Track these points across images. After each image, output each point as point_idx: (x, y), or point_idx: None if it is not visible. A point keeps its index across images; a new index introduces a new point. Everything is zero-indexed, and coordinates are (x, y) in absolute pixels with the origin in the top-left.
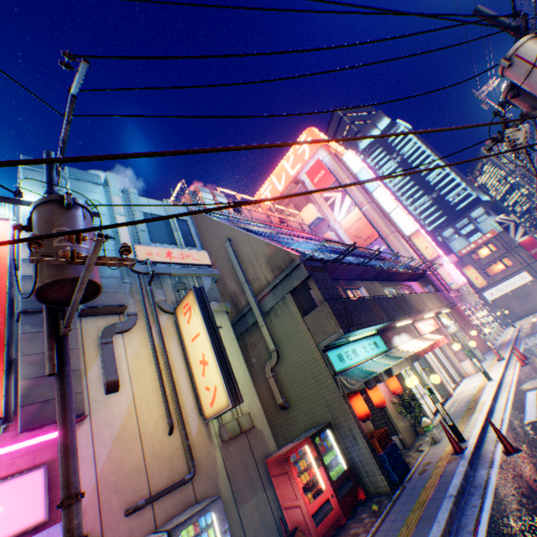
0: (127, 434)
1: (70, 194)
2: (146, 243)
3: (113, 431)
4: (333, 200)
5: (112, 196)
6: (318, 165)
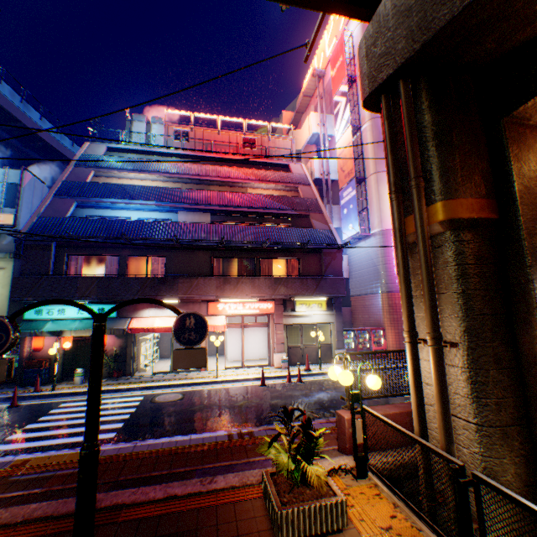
0: None
1: None
2: None
3: None
4: (338, 109)
5: None
6: (340, 46)
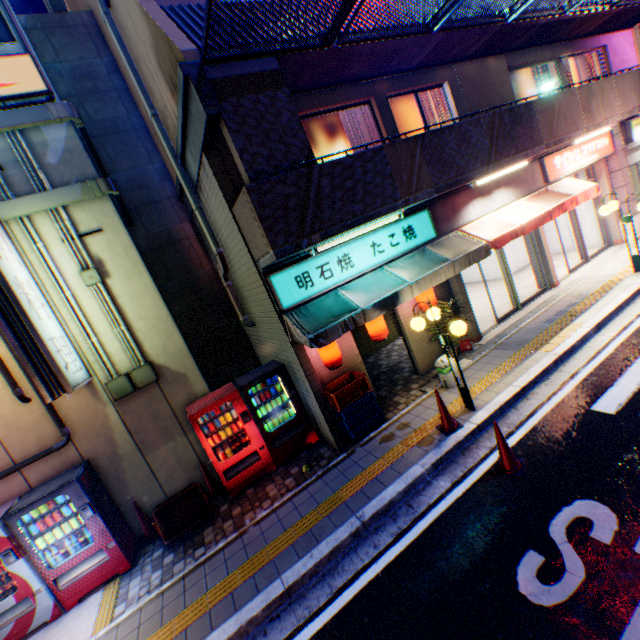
0: None
1: None
2: None
3: None
4: None
5: None
6: None
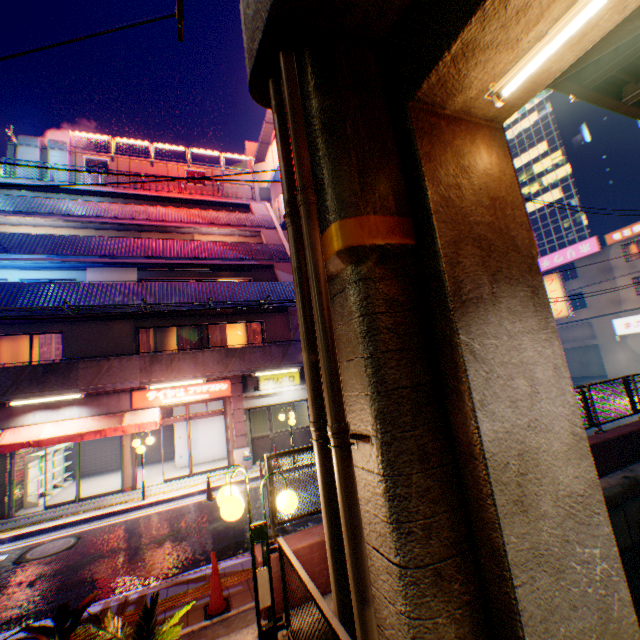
0: None
1: None
2: None
3: None
4: None
5: None
6: None
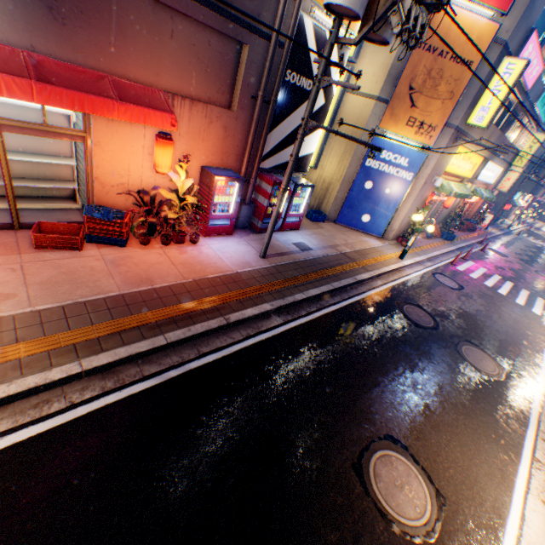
0: None
1: None
2: None
3: None
4: None
5: None
6: None
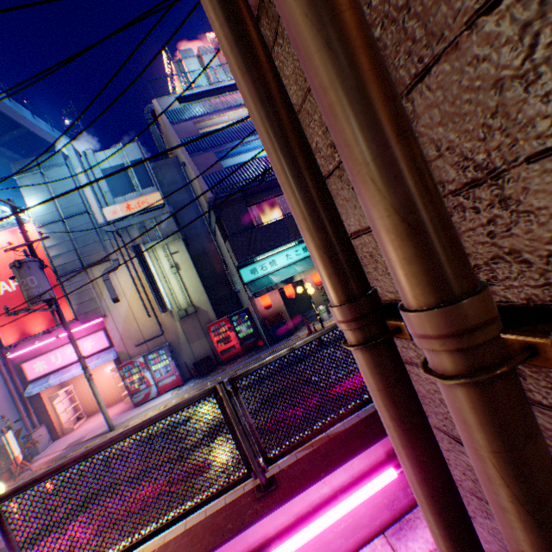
0: (129, 319)
1: (17, 261)
2: (111, 203)
3: (123, 318)
4: None
5: (76, 170)
6: None
